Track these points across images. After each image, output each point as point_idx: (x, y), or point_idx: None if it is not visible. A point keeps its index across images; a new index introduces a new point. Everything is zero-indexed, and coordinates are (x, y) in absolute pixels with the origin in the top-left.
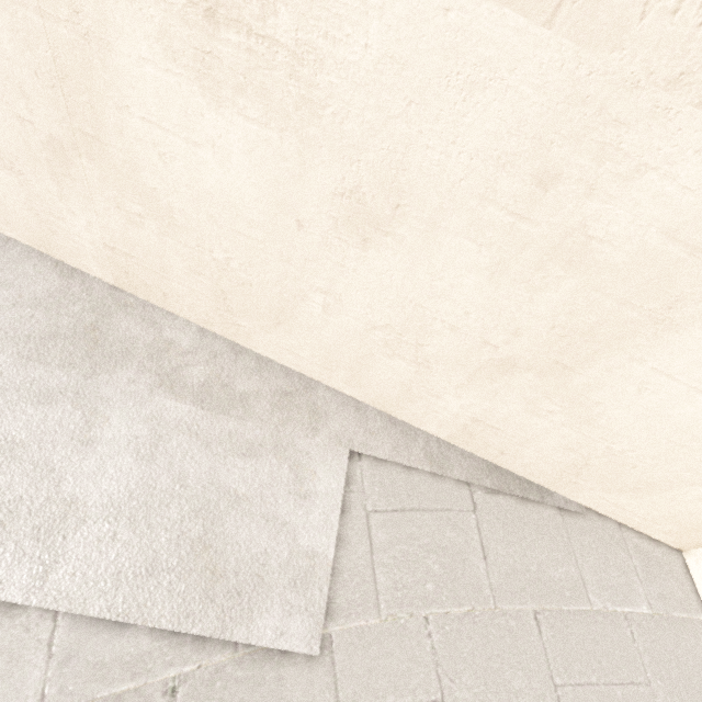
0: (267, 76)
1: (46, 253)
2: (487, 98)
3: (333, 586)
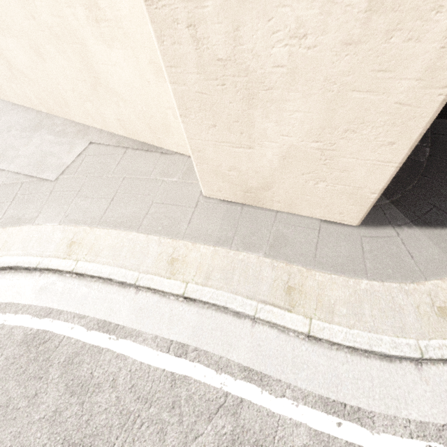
0: (1, 25)
1: (35, 109)
2: (12, 4)
3: (66, 170)
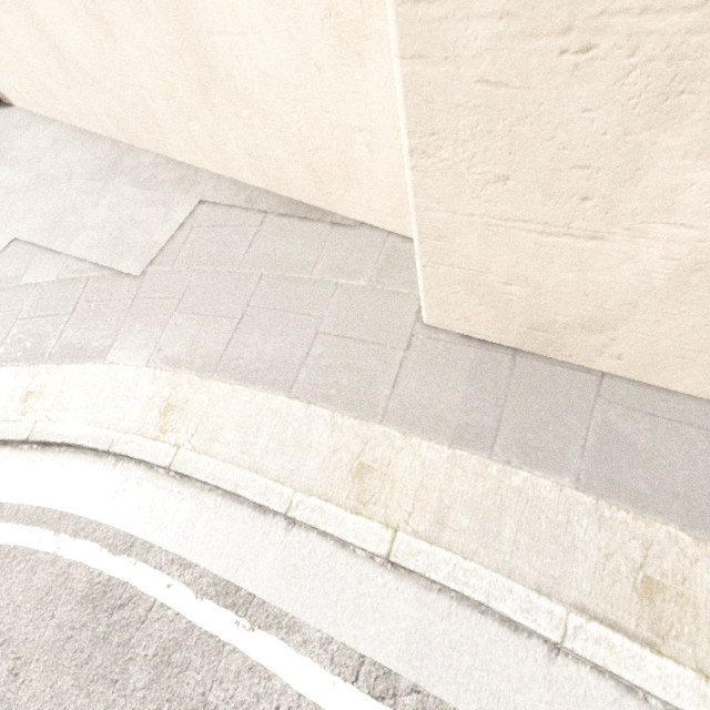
0: None
1: (110, 138)
2: None
3: (159, 255)
